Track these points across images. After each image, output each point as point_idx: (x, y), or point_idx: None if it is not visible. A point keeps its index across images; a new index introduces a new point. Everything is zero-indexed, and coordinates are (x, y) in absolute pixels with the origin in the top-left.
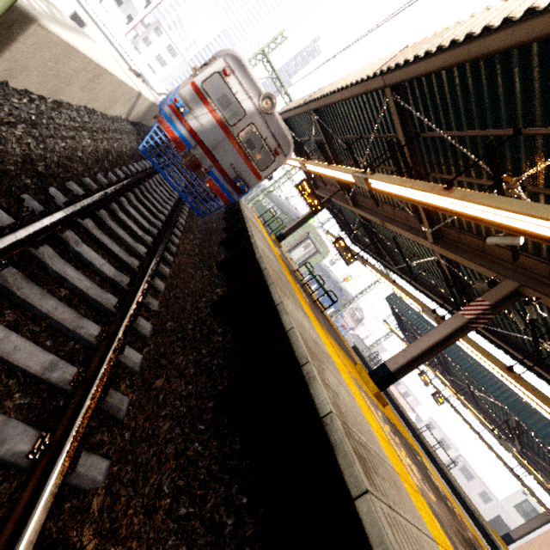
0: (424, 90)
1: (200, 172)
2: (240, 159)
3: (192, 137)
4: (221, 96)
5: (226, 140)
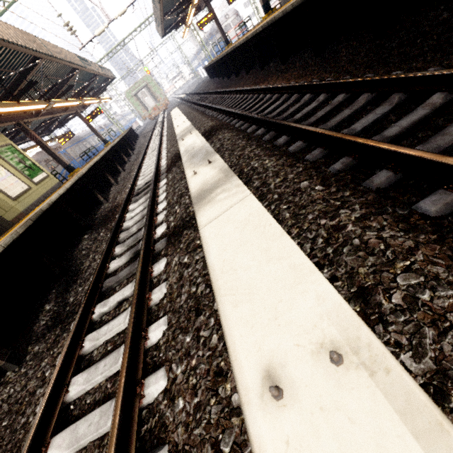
0: None
1: None
2: None
3: None
4: None
5: None
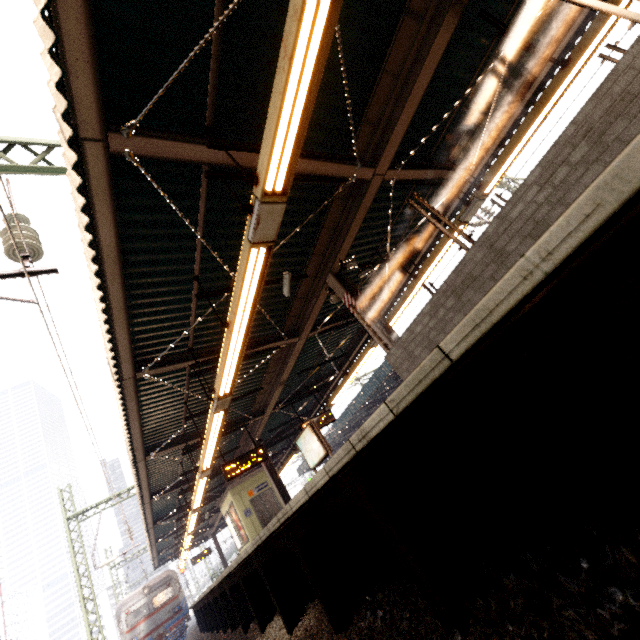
0: (160, 532)
1: (163, 634)
2: (165, 608)
3: (147, 636)
4: (133, 615)
5: (154, 616)
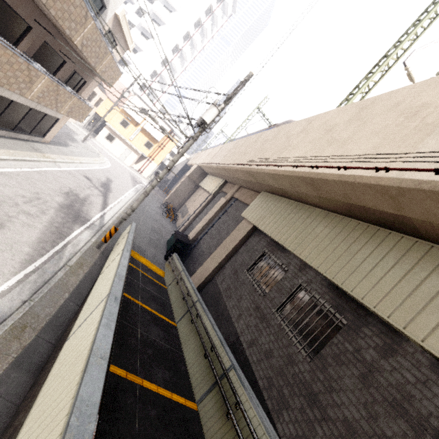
0: None
1: None
2: None
3: None
4: None
5: None
